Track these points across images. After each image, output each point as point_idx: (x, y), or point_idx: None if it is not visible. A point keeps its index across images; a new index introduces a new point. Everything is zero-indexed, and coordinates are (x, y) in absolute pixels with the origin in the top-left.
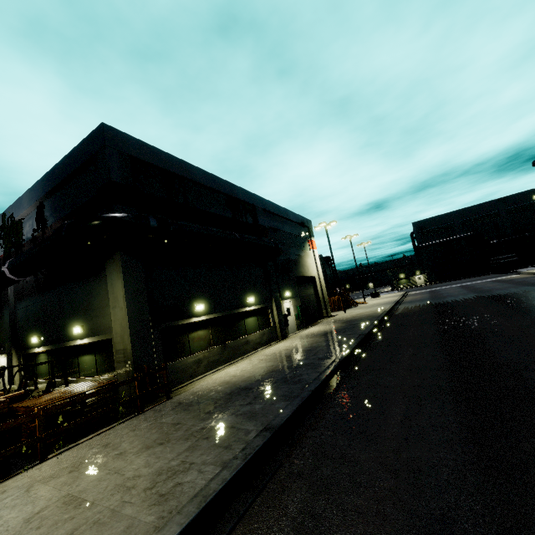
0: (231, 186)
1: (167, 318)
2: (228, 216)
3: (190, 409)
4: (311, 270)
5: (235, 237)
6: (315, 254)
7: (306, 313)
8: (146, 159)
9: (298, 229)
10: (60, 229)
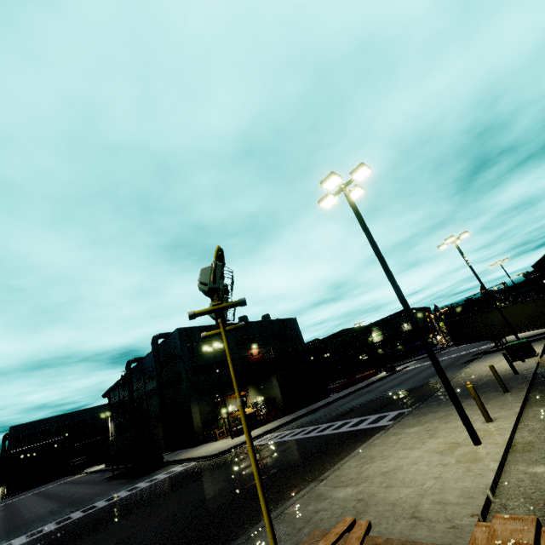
0: None
1: None
2: None
3: None
4: None
5: None
6: None
7: None
8: None
9: None
10: None
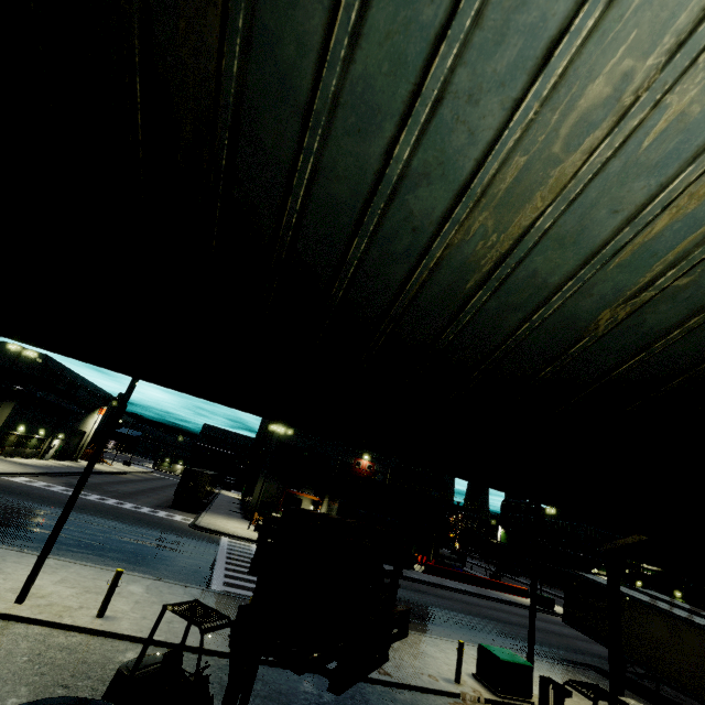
0: (77, 375)
1: (9, 428)
2: (64, 389)
3: (14, 463)
4: (88, 427)
5: (61, 405)
6: (99, 418)
7: (63, 451)
8: (51, 366)
9: (99, 399)
10: (3, 384)
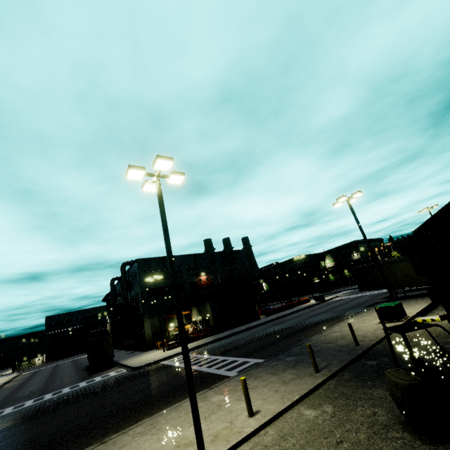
0: None
1: None
2: None
3: None
4: None
5: None
6: None
7: None
8: None
9: None
10: None
